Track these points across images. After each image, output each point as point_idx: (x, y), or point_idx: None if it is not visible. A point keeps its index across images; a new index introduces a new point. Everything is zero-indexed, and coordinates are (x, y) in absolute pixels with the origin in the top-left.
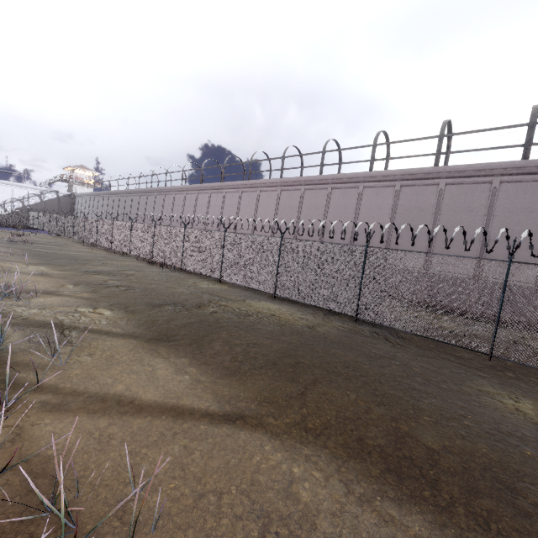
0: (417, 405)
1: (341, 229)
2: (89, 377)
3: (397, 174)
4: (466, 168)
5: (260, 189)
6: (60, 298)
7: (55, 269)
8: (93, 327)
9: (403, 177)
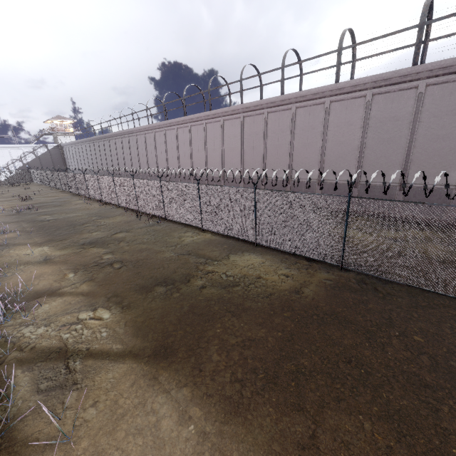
0: (438, 423)
1: (310, 150)
2: (96, 454)
3: (367, 82)
4: (454, 62)
5: (222, 118)
6: (63, 299)
7: (57, 248)
8: (95, 347)
9: (374, 85)
